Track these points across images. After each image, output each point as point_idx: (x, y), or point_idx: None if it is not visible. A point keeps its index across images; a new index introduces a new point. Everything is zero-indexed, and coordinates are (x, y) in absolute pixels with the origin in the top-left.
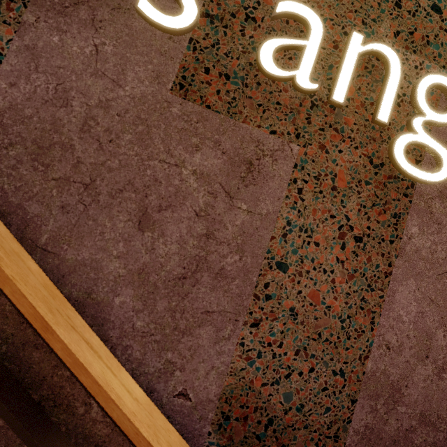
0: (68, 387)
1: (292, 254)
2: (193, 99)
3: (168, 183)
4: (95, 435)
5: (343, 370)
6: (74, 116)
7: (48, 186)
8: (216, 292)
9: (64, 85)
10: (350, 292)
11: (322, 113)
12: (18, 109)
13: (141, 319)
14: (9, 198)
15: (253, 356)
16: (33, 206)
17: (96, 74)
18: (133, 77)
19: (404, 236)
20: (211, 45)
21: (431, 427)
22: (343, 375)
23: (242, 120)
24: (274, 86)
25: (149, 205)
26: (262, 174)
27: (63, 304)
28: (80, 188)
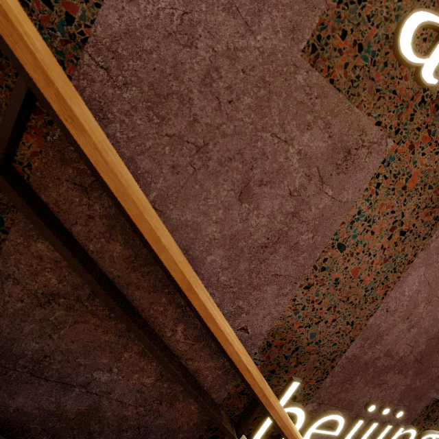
0: (160, 318)
1: (352, 238)
2: (320, 68)
3: (274, 159)
4: (177, 350)
5: (353, 322)
6: (197, 62)
7: (161, 141)
8: (287, 261)
9: (191, 15)
10: (380, 272)
11: (426, 111)
12: (136, 37)
13: (225, 275)
14: (120, 148)
15: (299, 308)
16: (144, 161)
17: (229, 8)
18: (267, 24)
19: (434, 235)
20: (358, 0)
21: (390, 357)
22: (353, 325)
23: (357, 104)
24: (398, 71)
25: (252, 178)
26: (354, 164)
27: (189, 266)
28: (192, 149)
